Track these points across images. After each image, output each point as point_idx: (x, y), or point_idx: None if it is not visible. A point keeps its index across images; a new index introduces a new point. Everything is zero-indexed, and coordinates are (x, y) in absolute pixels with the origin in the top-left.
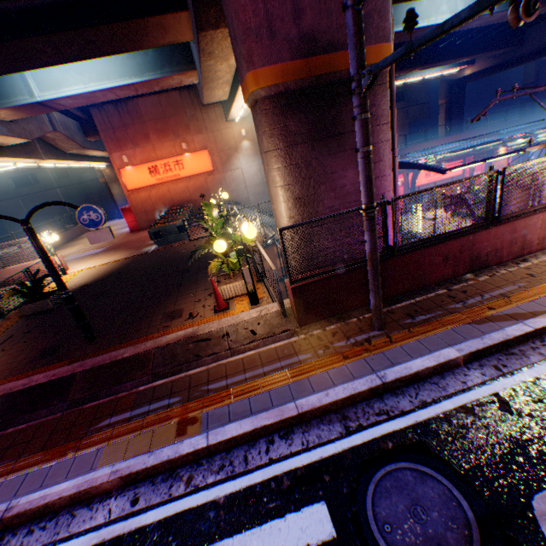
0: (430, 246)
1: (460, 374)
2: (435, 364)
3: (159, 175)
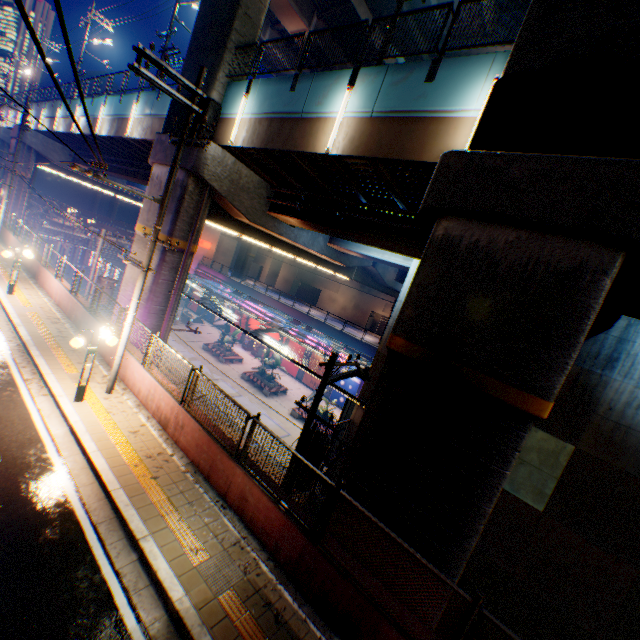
0: None
1: None
2: None
3: None
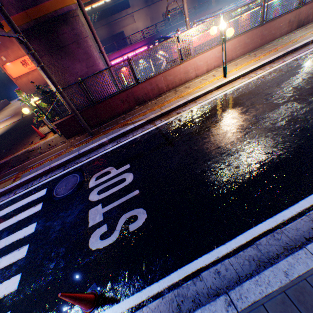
0: (112, 98)
1: (106, 147)
2: (97, 145)
3: (29, 66)
